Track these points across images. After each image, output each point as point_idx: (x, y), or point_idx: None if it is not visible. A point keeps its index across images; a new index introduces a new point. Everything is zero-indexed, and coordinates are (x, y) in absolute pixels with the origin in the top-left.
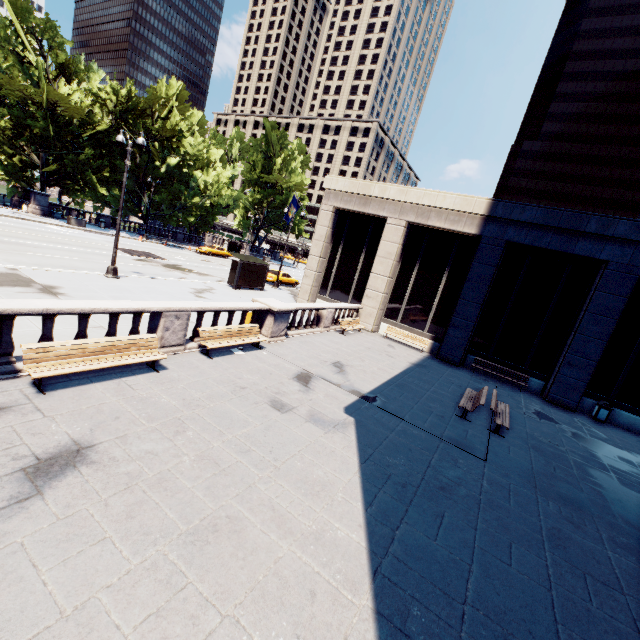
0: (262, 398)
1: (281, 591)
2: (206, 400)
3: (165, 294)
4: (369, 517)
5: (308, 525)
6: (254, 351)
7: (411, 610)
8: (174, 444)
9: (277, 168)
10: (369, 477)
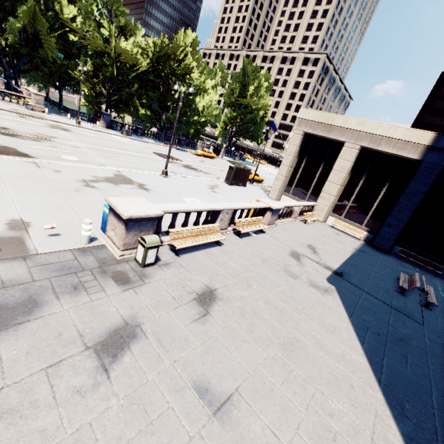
0: (279, 268)
1: (336, 382)
2: (252, 267)
3: (196, 189)
4: (365, 350)
5: (335, 349)
6: (261, 234)
7: (405, 405)
8: (250, 293)
9: (249, 93)
10: (357, 326)
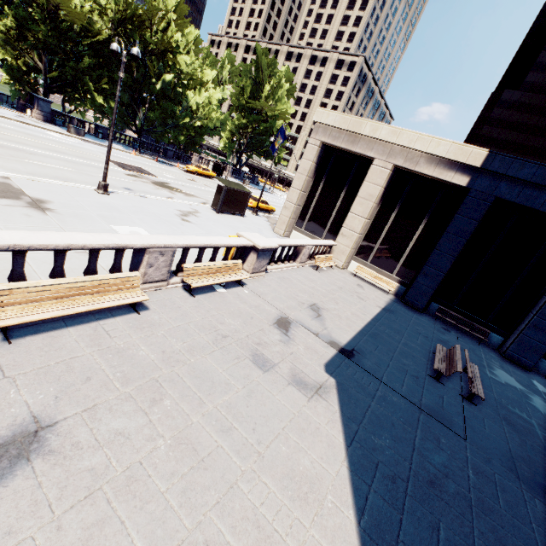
0: (244, 351)
1: None
2: (186, 353)
3: (152, 215)
4: (363, 534)
5: None
6: (235, 288)
7: None
8: (149, 420)
9: (264, 95)
10: (357, 468)
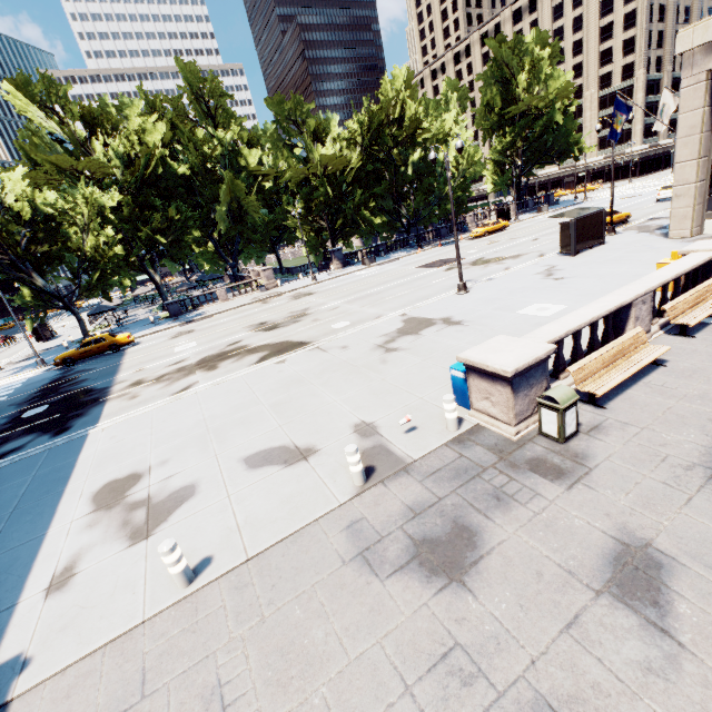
0: None
1: None
2: None
3: (526, 290)
4: None
5: None
6: None
7: None
8: None
9: (521, 89)
10: None
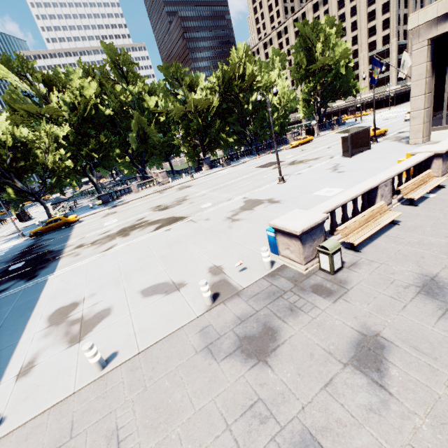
0: None
1: None
2: None
3: (320, 179)
4: None
5: None
6: (439, 191)
7: None
8: None
9: (318, 53)
10: None
